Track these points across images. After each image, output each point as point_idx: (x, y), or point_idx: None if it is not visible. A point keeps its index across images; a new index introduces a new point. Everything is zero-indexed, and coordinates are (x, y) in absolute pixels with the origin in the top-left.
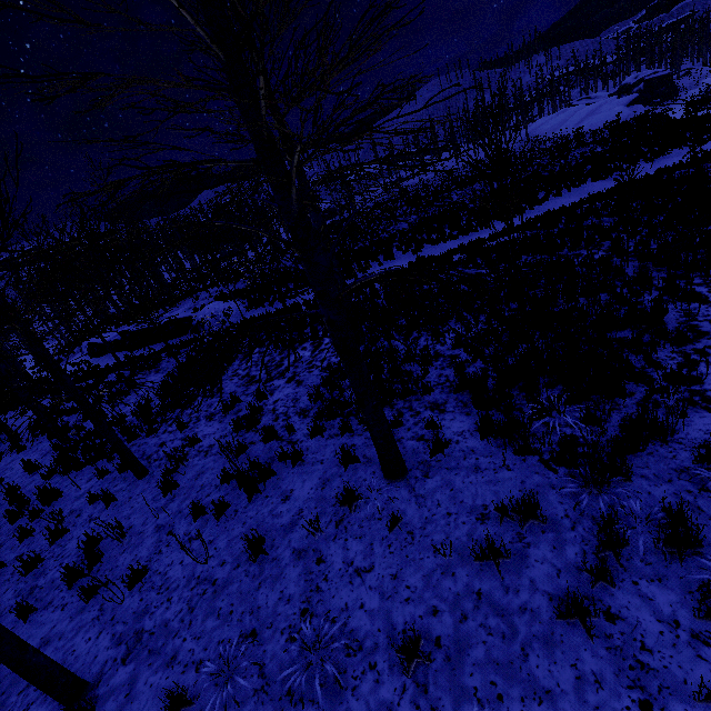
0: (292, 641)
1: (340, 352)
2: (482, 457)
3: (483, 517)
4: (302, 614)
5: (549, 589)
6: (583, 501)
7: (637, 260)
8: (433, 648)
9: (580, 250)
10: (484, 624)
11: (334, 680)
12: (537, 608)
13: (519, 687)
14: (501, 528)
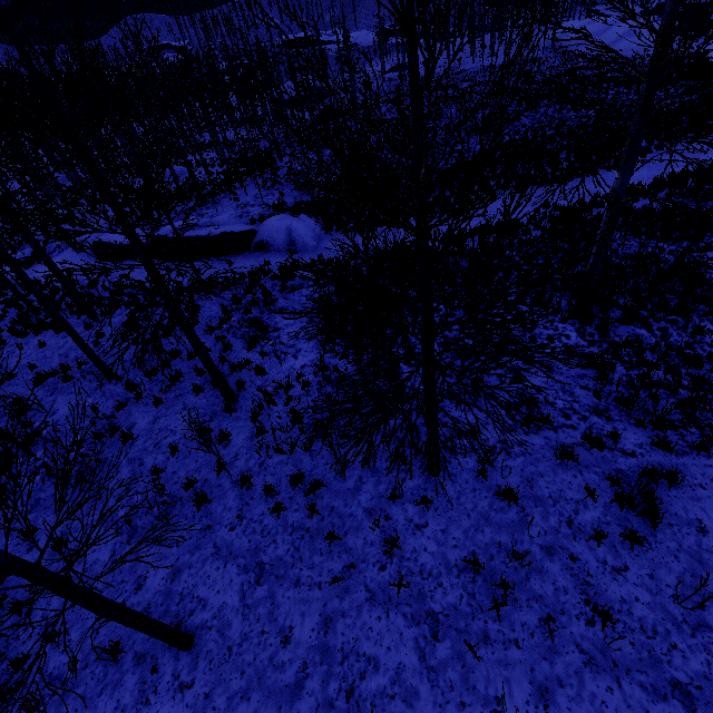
0: None
1: None
2: None
3: None
4: None
5: None
6: None
7: None
8: None
9: None
10: None
11: None
12: None
13: None
14: None
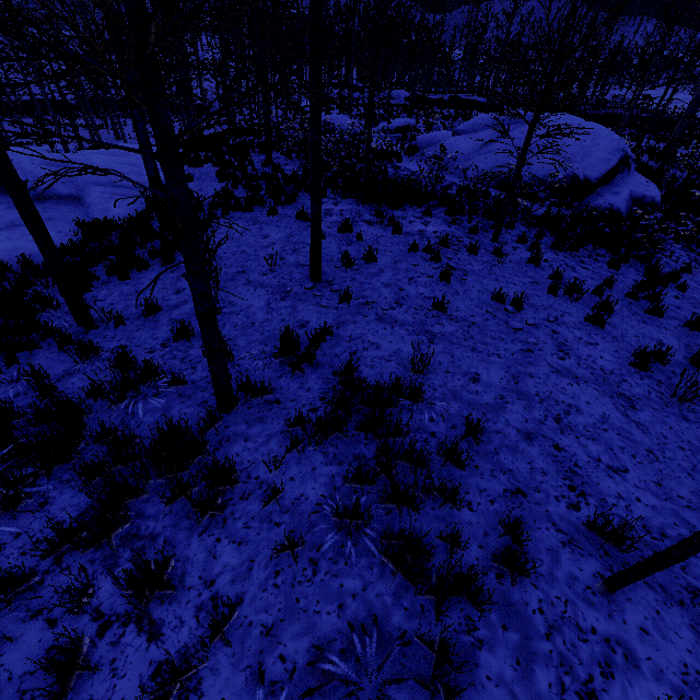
0: None
1: None
2: None
3: None
4: None
5: None
6: None
7: None
8: None
9: None
10: None
11: None
12: None
13: None
14: None
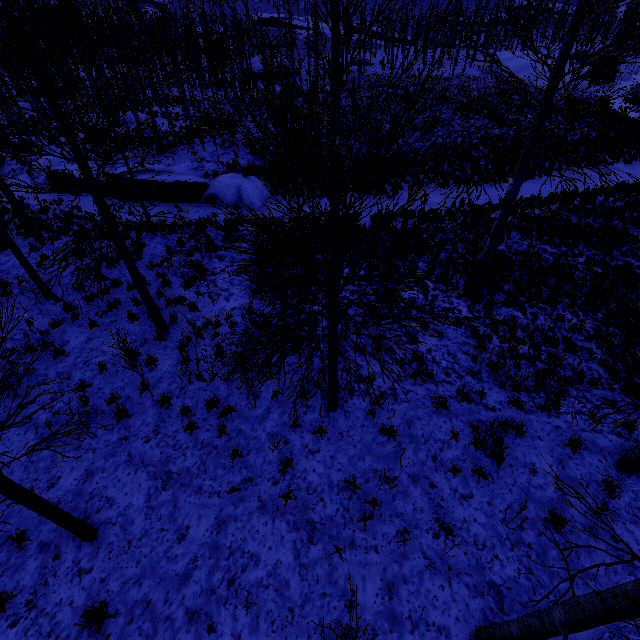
0: None
1: None
2: None
3: None
4: None
5: None
6: None
7: None
8: None
9: (628, 257)
10: None
11: None
12: None
13: None
14: None
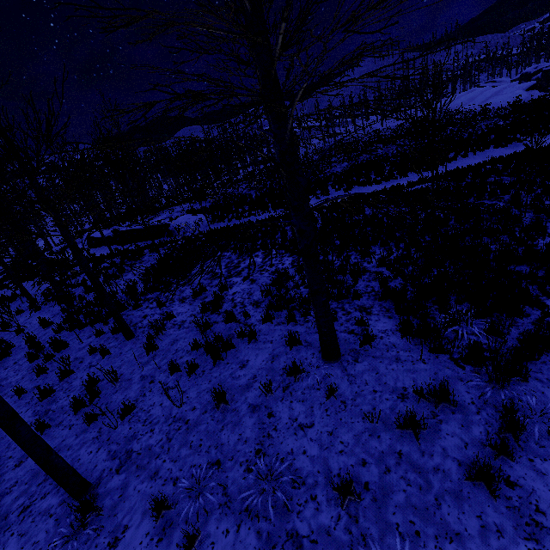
0: (249, 472)
1: (304, 256)
2: (402, 351)
3: (403, 396)
4: (257, 453)
5: (458, 456)
6: (487, 393)
7: (532, 212)
8: (363, 490)
9: (484, 200)
10: (404, 477)
11: (283, 504)
12: (448, 470)
13: (433, 527)
14: (418, 406)
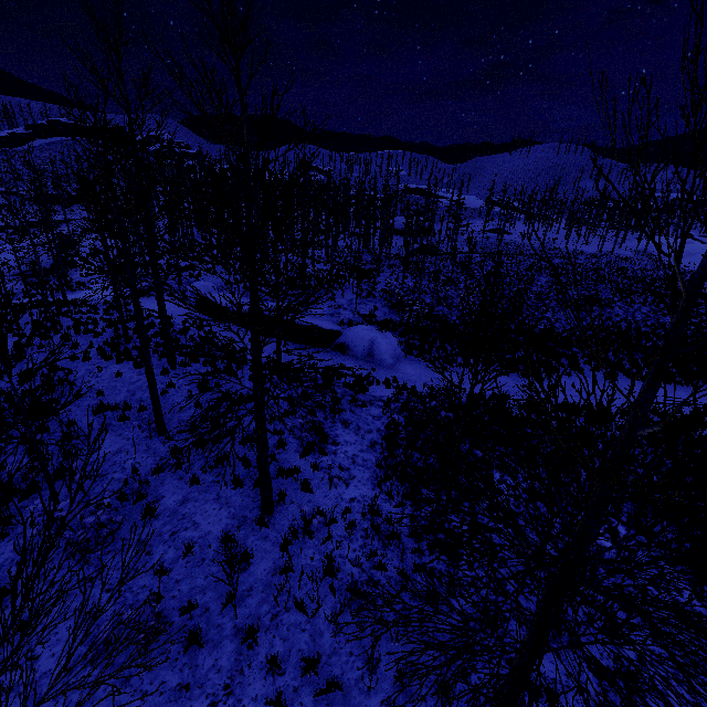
0: None
1: None
2: None
3: None
4: None
5: None
6: None
7: None
8: None
9: None
10: None
11: None
12: None
13: None
14: None
